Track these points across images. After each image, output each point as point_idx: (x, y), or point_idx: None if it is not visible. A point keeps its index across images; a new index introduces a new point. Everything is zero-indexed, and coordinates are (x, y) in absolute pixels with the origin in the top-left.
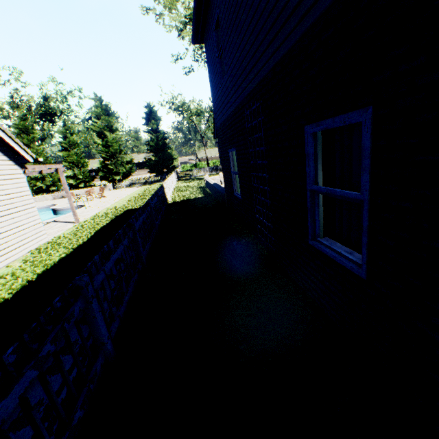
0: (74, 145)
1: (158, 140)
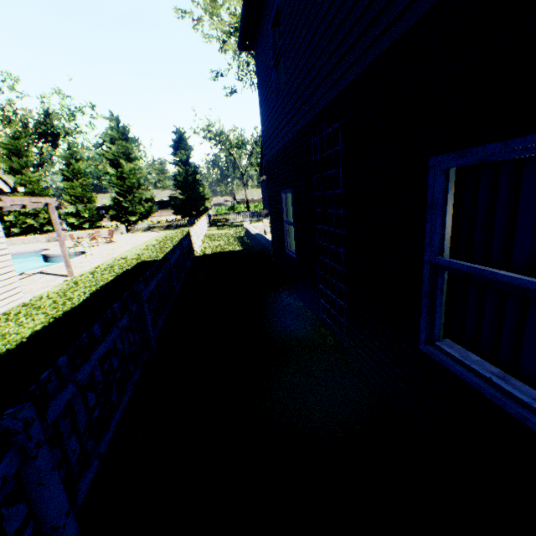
0: (79, 174)
1: (187, 175)
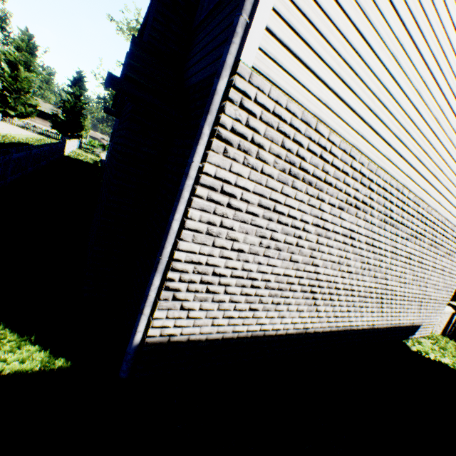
0: None
1: (75, 106)
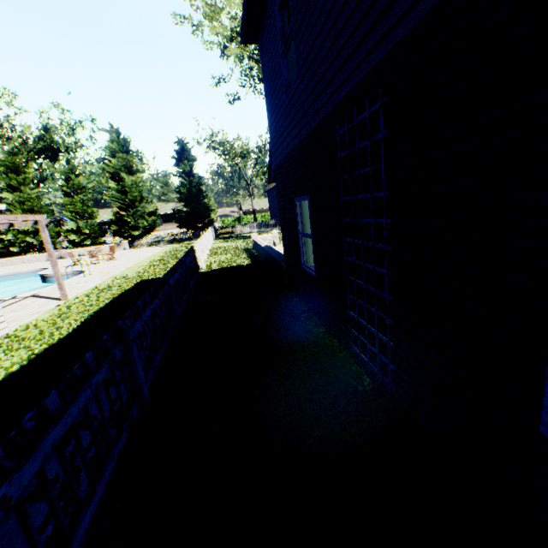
0: (80, 189)
1: (191, 186)
